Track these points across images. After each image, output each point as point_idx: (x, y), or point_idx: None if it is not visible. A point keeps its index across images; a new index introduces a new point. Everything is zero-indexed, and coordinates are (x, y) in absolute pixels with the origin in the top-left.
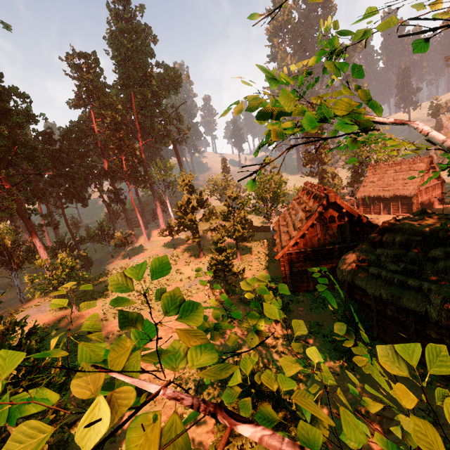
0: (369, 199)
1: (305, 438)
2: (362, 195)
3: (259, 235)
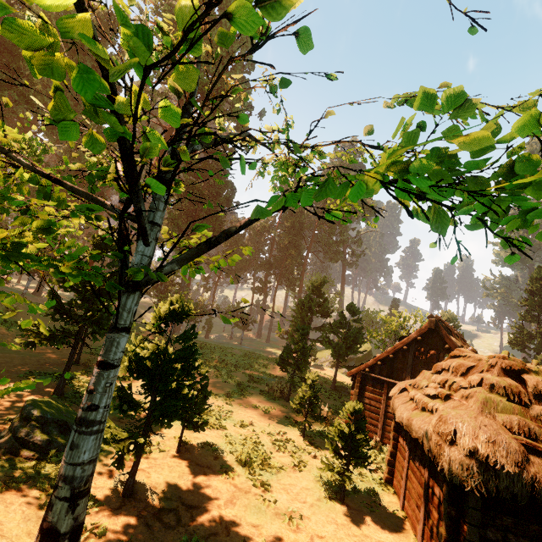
0: None
1: None
2: None
3: None
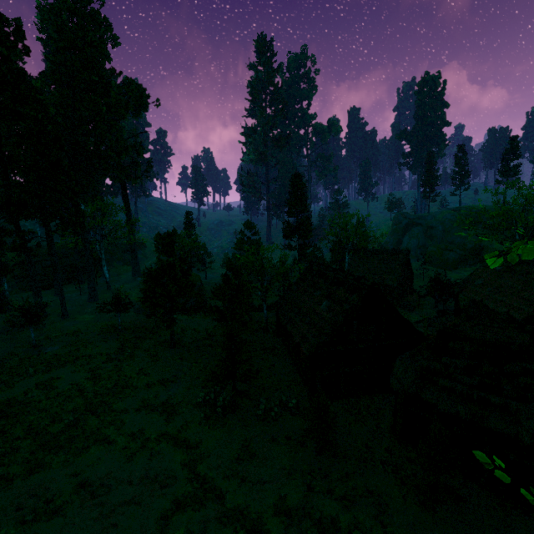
0: None
1: None
2: None
3: None
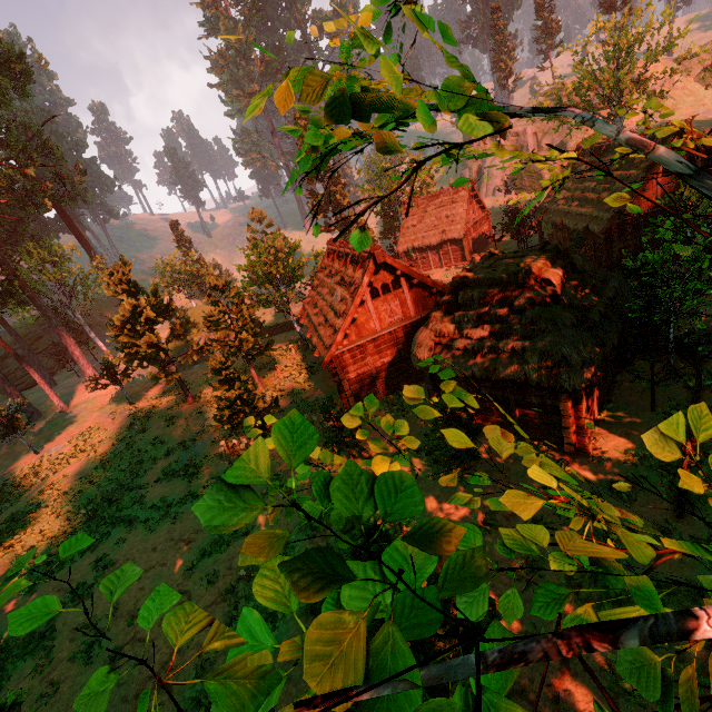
0: (414, 251)
1: (639, 595)
2: (404, 248)
3: (278, 340)
